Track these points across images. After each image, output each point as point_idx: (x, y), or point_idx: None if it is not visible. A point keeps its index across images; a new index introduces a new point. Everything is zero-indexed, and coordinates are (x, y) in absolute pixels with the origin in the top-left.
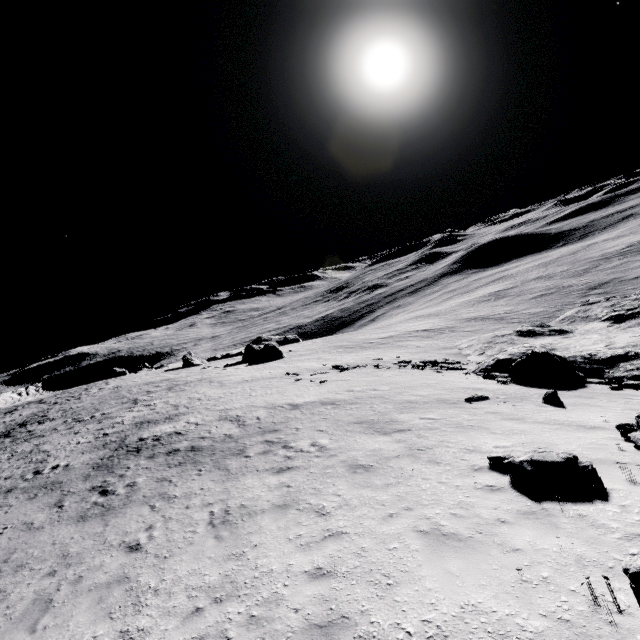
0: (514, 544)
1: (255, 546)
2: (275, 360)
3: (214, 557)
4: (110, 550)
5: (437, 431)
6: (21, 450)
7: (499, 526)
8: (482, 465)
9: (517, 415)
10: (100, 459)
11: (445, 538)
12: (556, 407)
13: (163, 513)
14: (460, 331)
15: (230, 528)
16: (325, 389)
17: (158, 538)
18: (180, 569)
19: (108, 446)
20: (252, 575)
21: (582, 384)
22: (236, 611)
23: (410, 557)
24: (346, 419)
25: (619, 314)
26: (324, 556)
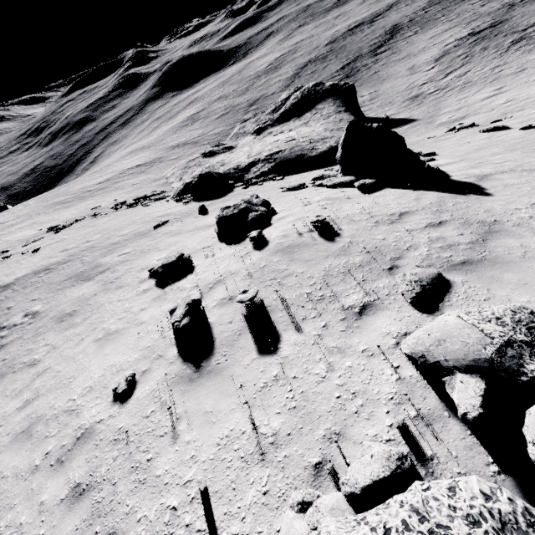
0: (143, 320)
1: None
2: None
3: None
4: None
5: (127, 262)
6: None
7: (140, 313)
8: (146, 277)
9: (180, 230)
10: None
11: (110, 336)
12: (204, 215)
13: None
14: (167, 161)
15: None
16: (39, 257)
17: None
18: None
19: None
20: None
21: (232, 189)
22: None
23: (87, 359)
24: (58, 280)
25: (259, 128)
26: (32, 391)
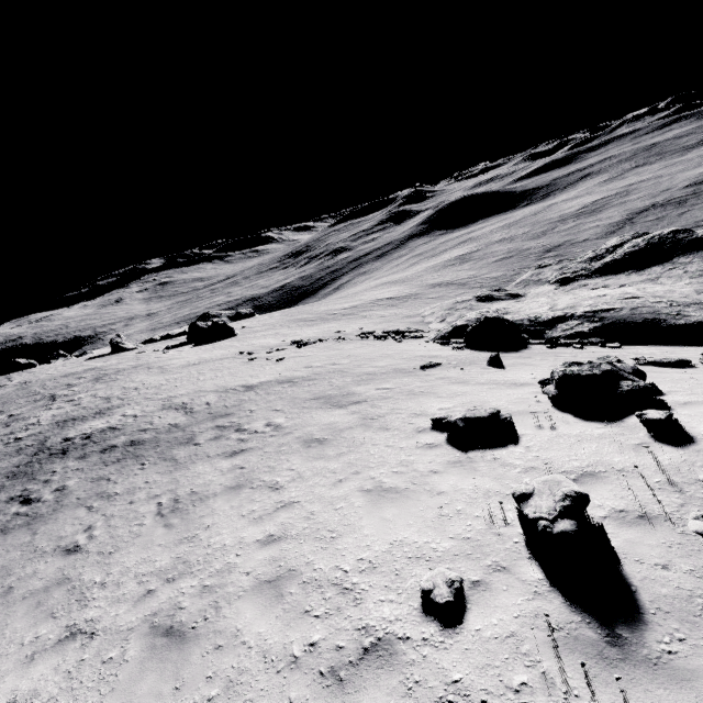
0: (440, 489)
1: (208, 527)
2: (226, 339)
3: (165, 544)
4: (43, 557)
5: (390, 400)
6: None
7: (431, 476)
8: (426, 427)
9: (463, 379)
10: (15, 467)
11: (385, 493)
12: (497, 368)
13: (103, 512)
14: (424, 298)
15: (181, 515)
16: (282, 367)
17: (100, 537)
18: (128, 561)
19: (23, 451)
20: (205, 553)
21: (525, 345)
22: (189, 585)
23: (353, 513)
24: (303, 396)
25: (565, 277)
26: (276, 525)
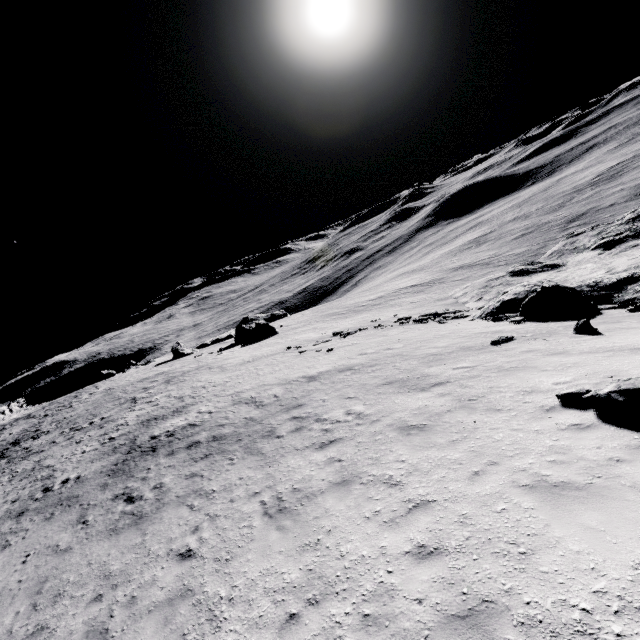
0: None
1: (329, 531)
2: (269, 337)
3: (285, 551)
4: (158, 562)
5: (480, 378)
6: (21, 469)
7: (616, 466)
8: (552, 404)
9: (557, 349)
10: (114, 465)
11: (559, 489)
12: (592, 335)
13: (206, 511)
14: (450, 281)
15: (291, 516)
16: (335, 356)
17: (210, 540)
18: (250, 571)
19: (118, 450)
20: (341, 566)
21: (595, 312)
22: (342, 612)
23: (529, 517)
24: (373, 382)
25: (608, 241)
26: (420, 531)
